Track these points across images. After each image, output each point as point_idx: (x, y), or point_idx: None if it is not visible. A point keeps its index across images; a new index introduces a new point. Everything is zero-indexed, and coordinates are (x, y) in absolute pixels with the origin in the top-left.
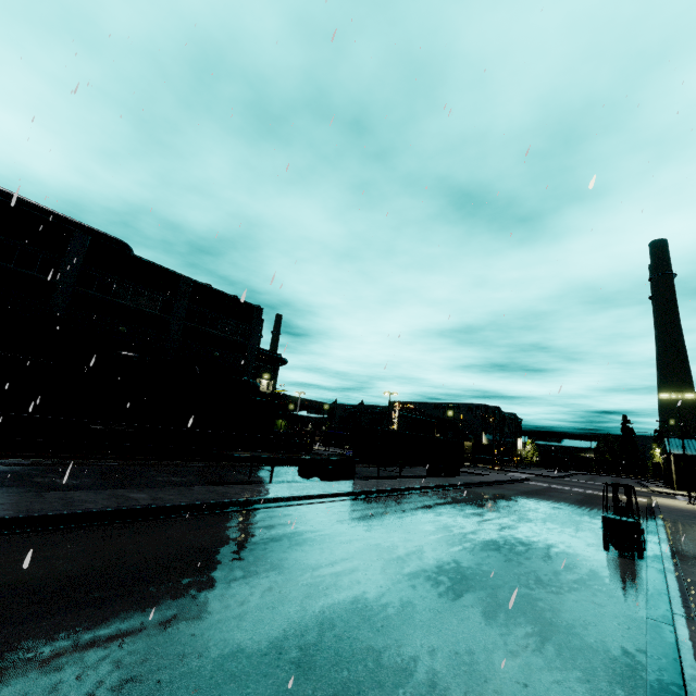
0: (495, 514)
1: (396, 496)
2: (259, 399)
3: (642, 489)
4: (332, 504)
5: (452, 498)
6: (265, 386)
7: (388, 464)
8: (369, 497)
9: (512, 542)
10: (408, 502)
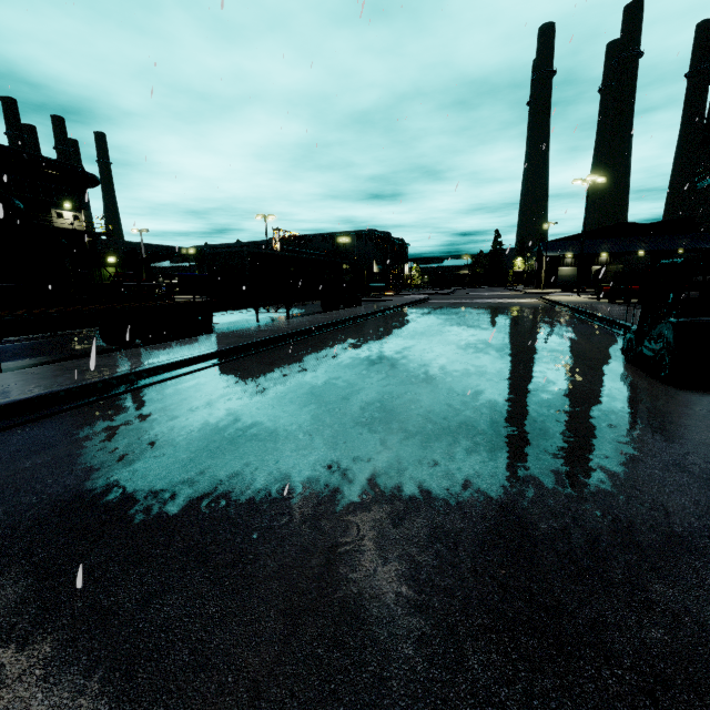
0: (440, 348)
1: (279, 348)
2: (6, 222)
3: (519, 293)
4: (117, 401)
5: (366, 334)
6: (72, 221)
7: (268, 303)
8: (224, 362)
9: (534, 409)
10: (300, 357)
